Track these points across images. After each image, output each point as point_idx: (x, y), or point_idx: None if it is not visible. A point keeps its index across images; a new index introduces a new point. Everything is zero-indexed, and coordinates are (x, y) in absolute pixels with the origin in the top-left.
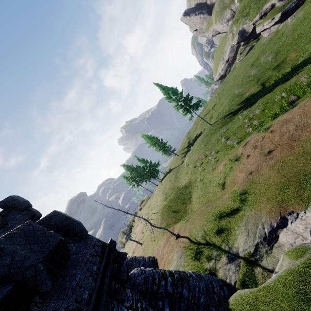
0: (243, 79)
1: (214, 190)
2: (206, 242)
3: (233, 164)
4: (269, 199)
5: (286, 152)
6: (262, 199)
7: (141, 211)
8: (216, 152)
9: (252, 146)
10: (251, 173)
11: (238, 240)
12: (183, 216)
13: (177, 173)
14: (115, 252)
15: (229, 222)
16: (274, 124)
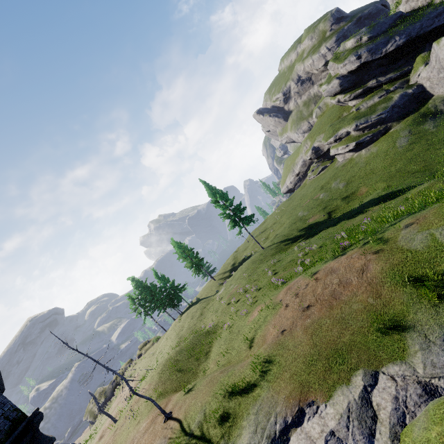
0: (310, 201)
1: (240, 347)
2: (201, 435)
3: (268, 313)
4: (293, 377)
5: (324, 311)
6: (285, 375)
7: (139, 359)
8: (258, 289)
9: (294, 292)
10: (283, 332)
11: (242, 438)
12: (191, 381)
13: (204, 308)
14: (34, 435)
15: (239, 404)
16: (321, 270)
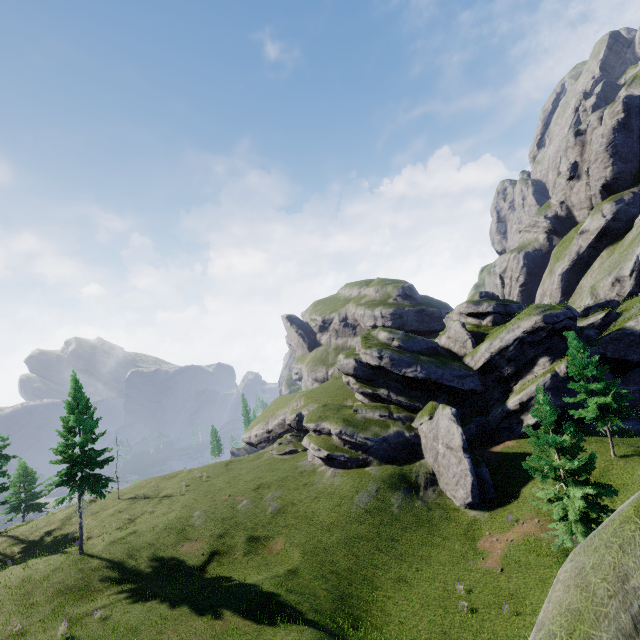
0: (228, 499)
1: None
2: None
3: None
4: None
5: None
6: None
7: None
8: None
9: None
10: None
11: None
12: None
13: None
14: None
15: None
16: None
